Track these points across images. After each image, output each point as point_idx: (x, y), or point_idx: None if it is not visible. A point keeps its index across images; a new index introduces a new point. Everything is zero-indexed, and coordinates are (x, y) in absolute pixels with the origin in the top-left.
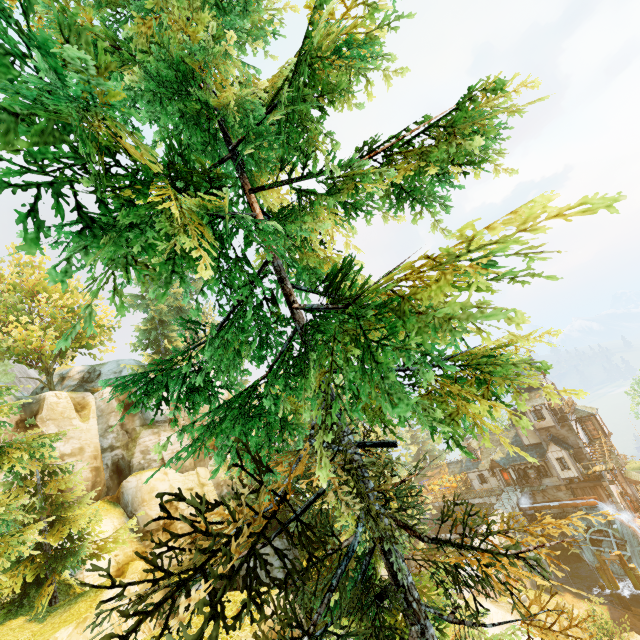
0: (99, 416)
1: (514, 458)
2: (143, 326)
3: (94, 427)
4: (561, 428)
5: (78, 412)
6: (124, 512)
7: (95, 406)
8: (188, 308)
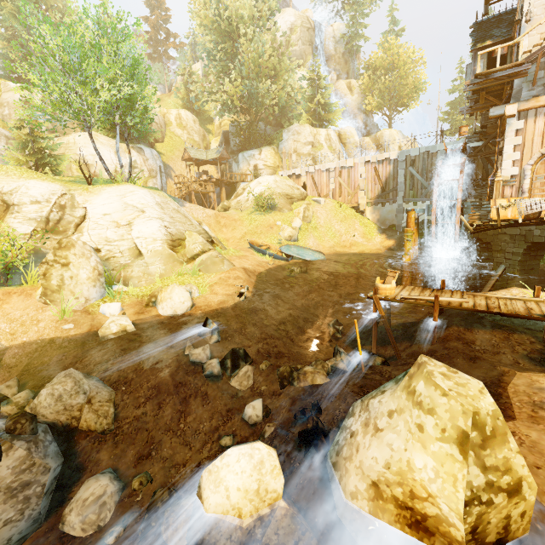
0: None
1: None
2: None
3: None
4: None
5: None
6: None
7: None
8: None
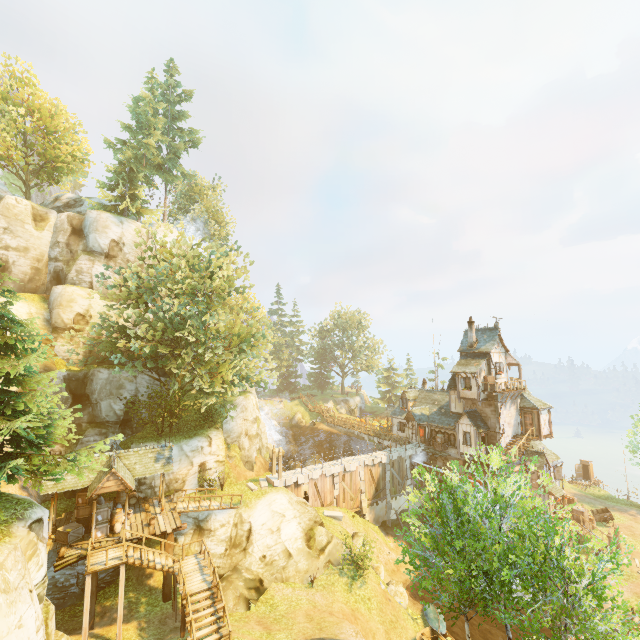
0: (54, 232)
1: (434, 419)
2: (111, 168)
3: (46, 238)
4: (487, 406)
5: (36, 221)
6: (48, 308)
7: (54, 223)
8: (182, 173)
